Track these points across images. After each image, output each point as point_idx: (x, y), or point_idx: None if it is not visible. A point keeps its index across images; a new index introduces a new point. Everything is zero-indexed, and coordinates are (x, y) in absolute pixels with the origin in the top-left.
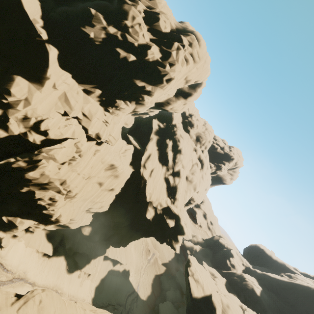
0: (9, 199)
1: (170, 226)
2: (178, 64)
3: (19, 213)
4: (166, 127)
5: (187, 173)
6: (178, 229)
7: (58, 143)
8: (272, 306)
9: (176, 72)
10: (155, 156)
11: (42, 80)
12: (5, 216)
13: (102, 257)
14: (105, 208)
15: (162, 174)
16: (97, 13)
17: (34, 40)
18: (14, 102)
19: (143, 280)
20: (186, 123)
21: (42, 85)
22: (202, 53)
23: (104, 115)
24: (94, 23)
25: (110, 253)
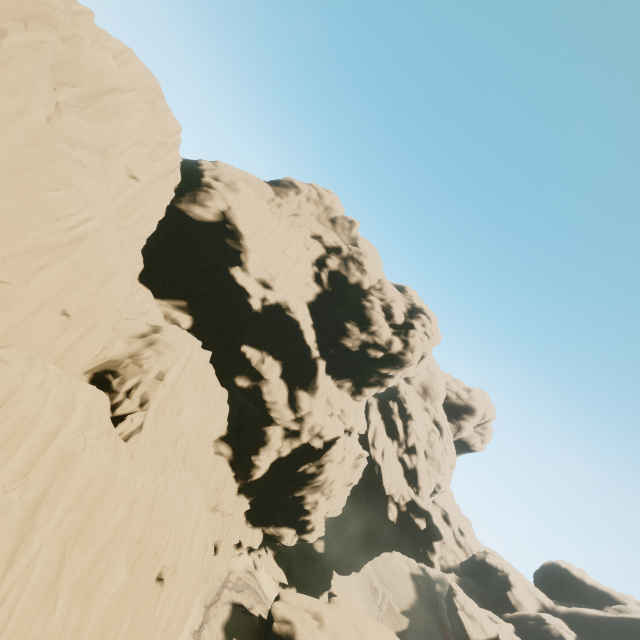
0: (275, 507)
1: (421, 528)
2: (419, 350)
3: (282, 523)
4: None
5: (425, 446)
6: (432, 531)
7: (333, 443)
8: None
9: (418, 357)
10: (382, 429)
11: (318, 390)
12: (272, 527)
13: (327, 594)
14: (339, 510)
15: (395, 454)
16: (353, 327)
17: (308, 358)
18: (305, 415)
19: None
20: None
21: (318, 394)
22: (434, 328)
23: (354, 405)
24: (352, 336)
25: (334, 587)
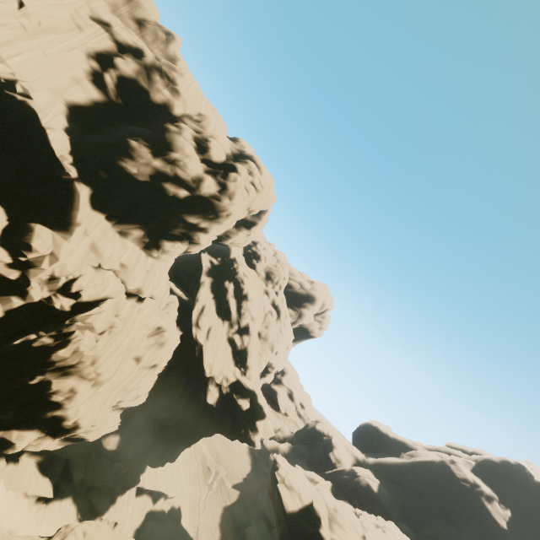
0: None
1: (243, 409)
2: (240, 197)
3: (14, 423)
4: (221, 264)
5: (259, 327)
6: (256, 411)
7: (94, 306)
8: (395, 503)
9: (238, 206)
10: (211, 308)
11: (71, 226)
12: None
13: (134, 490)
14: (142, 398)
15: (224, 334)
16: (141, 146)
17: (58, 178)
18: (36, 259)
19: (204, 521)
20: (250, 255)
21: (70, 233)
22: (265, 181)
23: (148, 262)
24: (138, 158)
25: (146, 481)
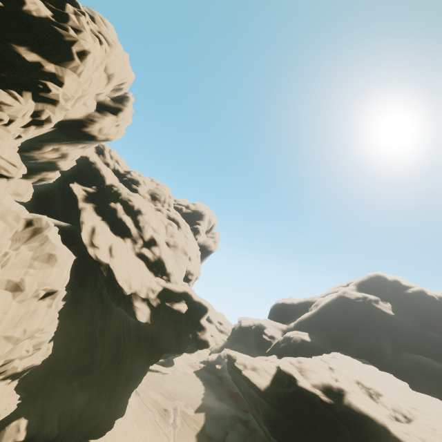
0: None
1: (182, 312)
2: (88, 33)
3: None
4: (99, 191)
5: (165, 237)
6: (196, 309)
7: None
8: (325, 341)
9: (89, 43)
10: (103, 227)
11: None
12: None
13: None
14: (45, 351)
15: (130, 251)
16: None
17: None
18: None
19: None
20: (127, 182)
21: None
22: (114, 38)
23: None
24: None
25: None
